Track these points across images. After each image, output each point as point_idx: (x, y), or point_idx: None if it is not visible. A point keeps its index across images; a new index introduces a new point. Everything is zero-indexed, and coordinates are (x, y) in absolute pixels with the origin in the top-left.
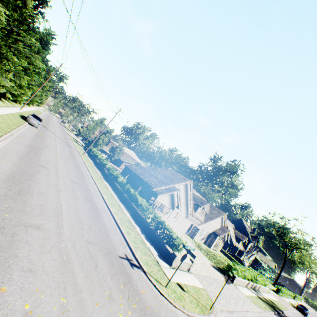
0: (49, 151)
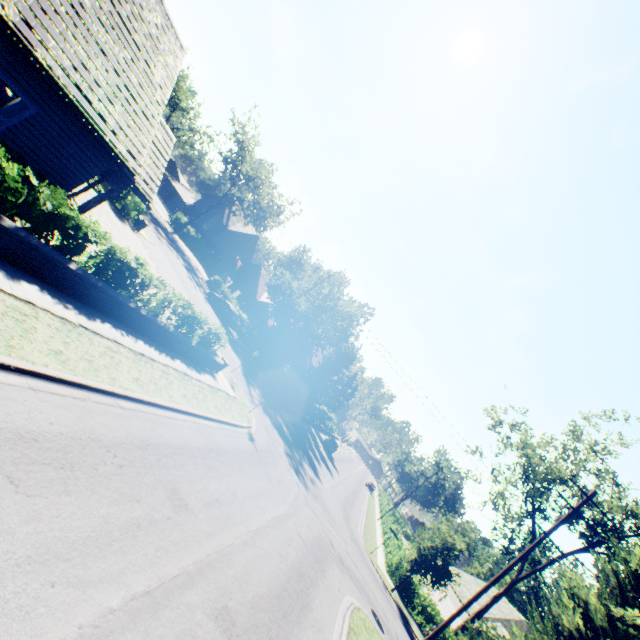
0: None
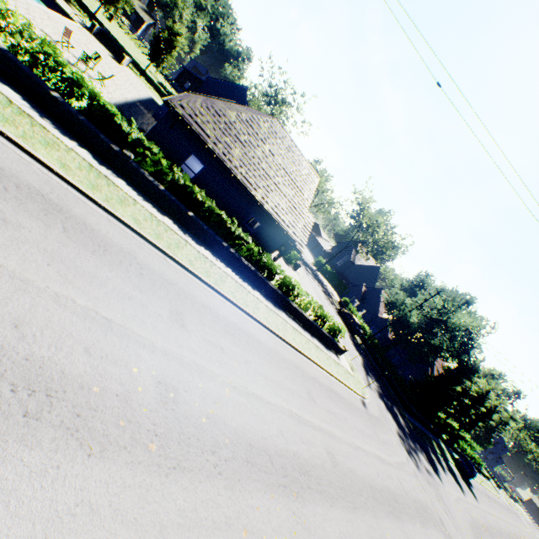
0: (224, 406)
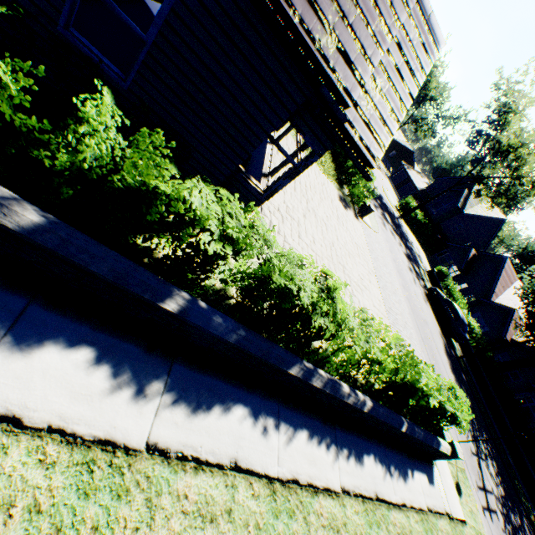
0: None
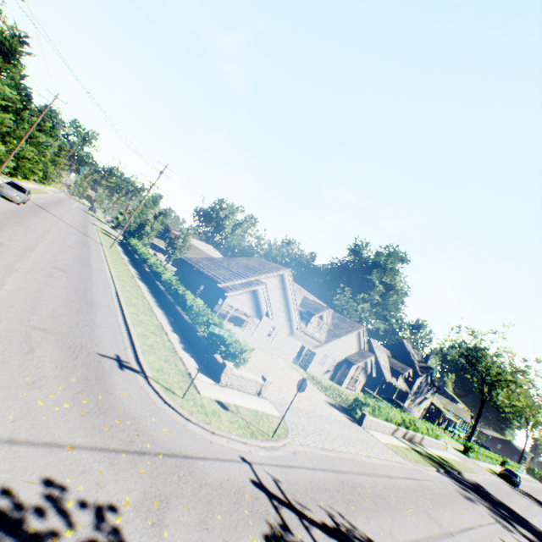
0: (28, 231)
